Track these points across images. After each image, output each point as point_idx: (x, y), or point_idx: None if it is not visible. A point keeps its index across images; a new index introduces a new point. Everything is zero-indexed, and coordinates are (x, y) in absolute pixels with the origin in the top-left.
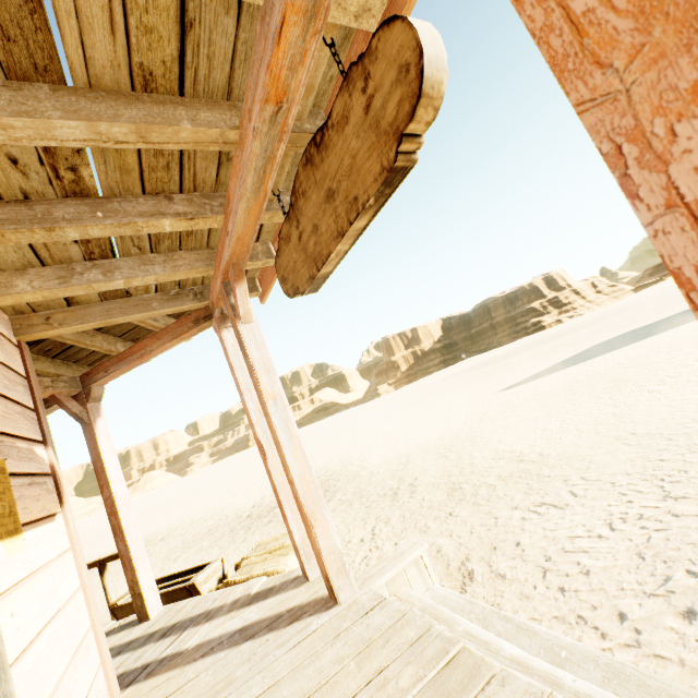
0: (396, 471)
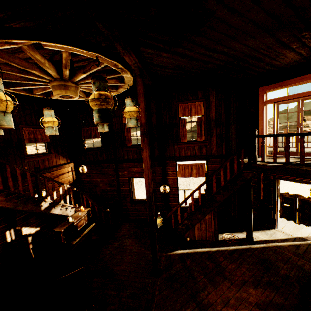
0: None
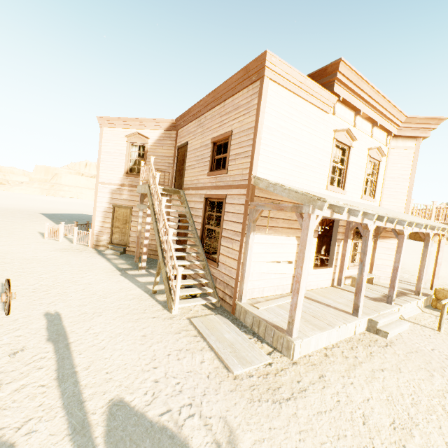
0: (410, 272)
